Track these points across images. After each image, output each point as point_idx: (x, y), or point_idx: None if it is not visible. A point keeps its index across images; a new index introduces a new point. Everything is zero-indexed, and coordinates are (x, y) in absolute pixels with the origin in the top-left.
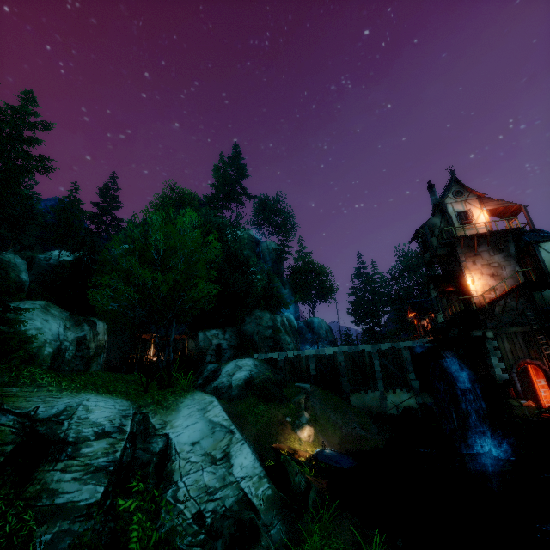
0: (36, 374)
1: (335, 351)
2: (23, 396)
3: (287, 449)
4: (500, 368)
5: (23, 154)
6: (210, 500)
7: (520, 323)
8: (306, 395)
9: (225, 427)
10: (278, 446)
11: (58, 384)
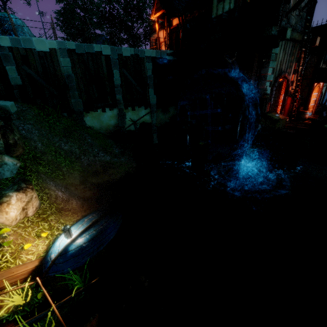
0: None
1: (54, 48)
2: None
3: None
4: (269, 81)
5: None
6: None
7: (297, 30)
8: (3, 122)
9: None
10: None
11: None
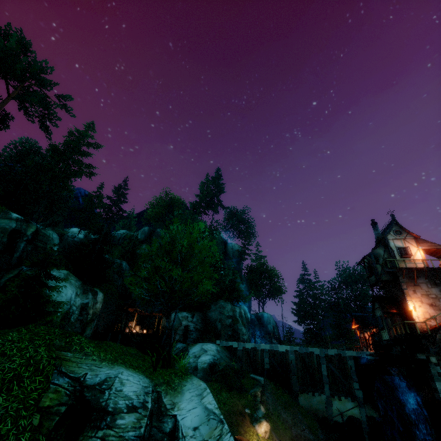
0: (83, 342)
1: (287, 349)
2: (76, 362)
3: None
4: None
5: (78, 162)
6: None
7: None
8: (262, 389)
9: (217, 416)
10: (239, 438)
11: (98, 354)
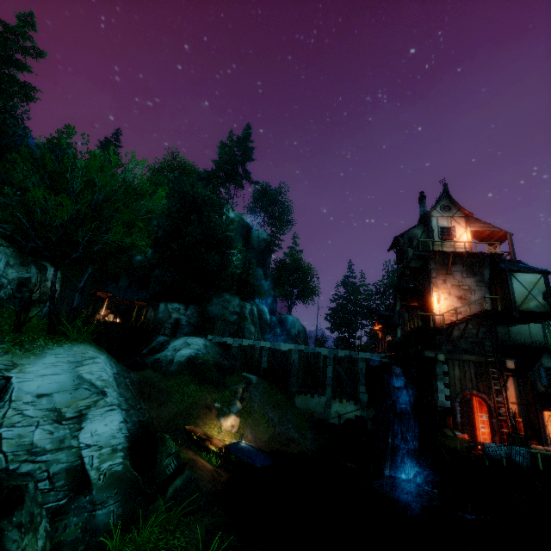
0: None
1: (291, 349)
2: None
3: (201, 433)
4: (445, 394)
5: (7, 76)
6: (30, 461)
7: (476, 352)
8: (245, 385)
9: (96, 387)
10: (192, 429)
11: None
